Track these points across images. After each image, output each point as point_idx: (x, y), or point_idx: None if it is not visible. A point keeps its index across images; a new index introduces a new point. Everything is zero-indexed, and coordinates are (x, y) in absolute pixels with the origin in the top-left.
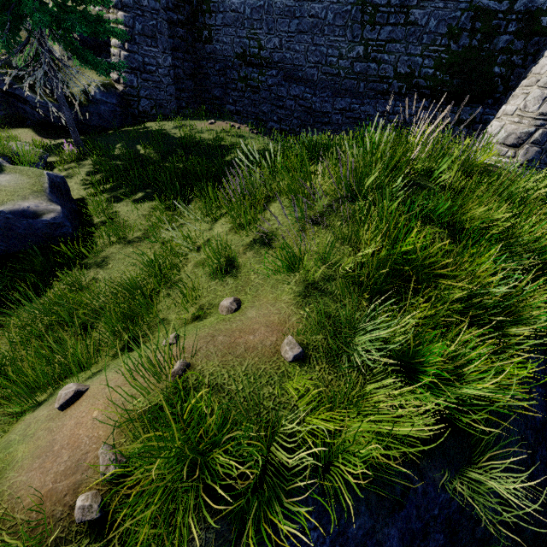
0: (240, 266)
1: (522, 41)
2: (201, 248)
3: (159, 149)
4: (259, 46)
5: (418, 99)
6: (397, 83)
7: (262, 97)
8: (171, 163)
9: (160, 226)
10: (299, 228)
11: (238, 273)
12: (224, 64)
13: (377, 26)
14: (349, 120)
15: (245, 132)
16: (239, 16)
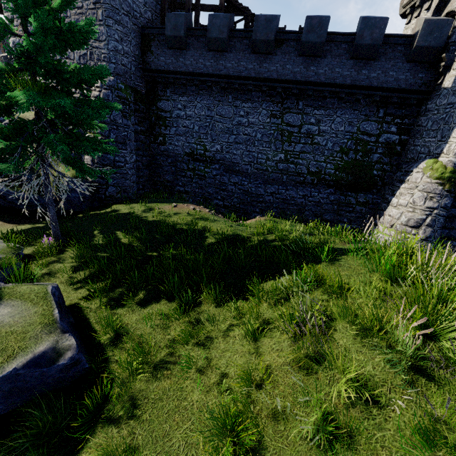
0: (352, 431)
1: (387, 158)
2: (265, 386)
3: (140, 237)
4: (204, 149)
5: (326, 187)
6: (310, 177)
7: (208, 183)
8: (157, 252)
9: (184, 341)
10: (402, 378)
11: (357, 443)
12: (175, 159)
13: (292, 143)
14: (278, 199)
15: (206, 213)
16: (189, 130)
